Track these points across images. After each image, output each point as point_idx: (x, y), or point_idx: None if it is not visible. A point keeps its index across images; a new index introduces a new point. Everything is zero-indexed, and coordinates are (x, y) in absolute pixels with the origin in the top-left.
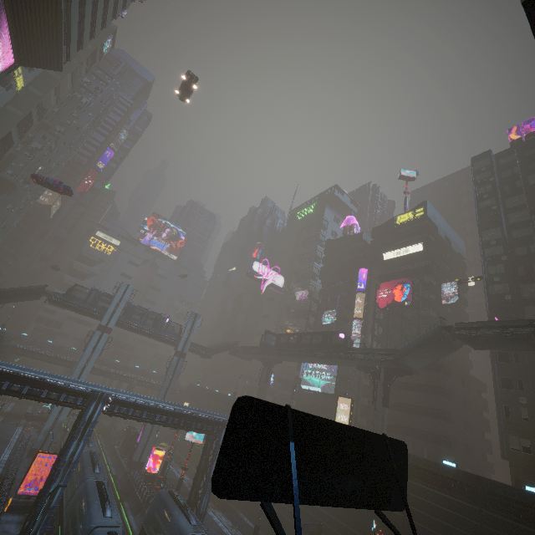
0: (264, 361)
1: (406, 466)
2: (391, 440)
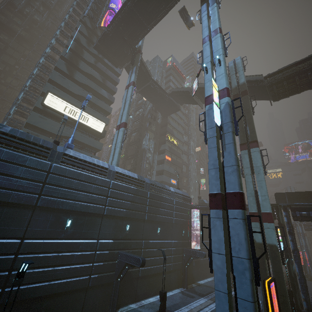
0: None
1: None
2: None
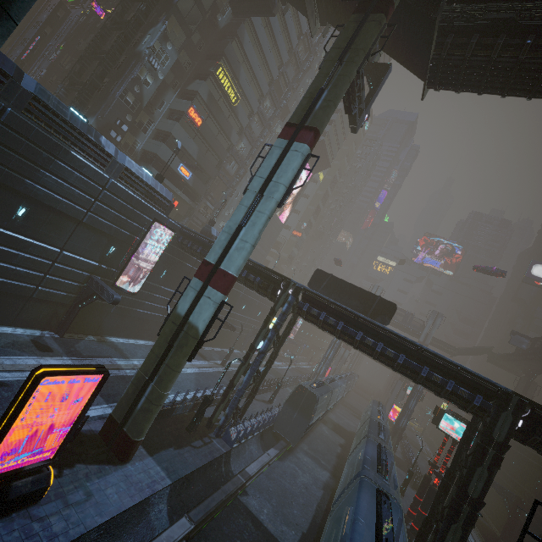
0: (525, 371)
1: (394, 313)
2: (385, 300)
